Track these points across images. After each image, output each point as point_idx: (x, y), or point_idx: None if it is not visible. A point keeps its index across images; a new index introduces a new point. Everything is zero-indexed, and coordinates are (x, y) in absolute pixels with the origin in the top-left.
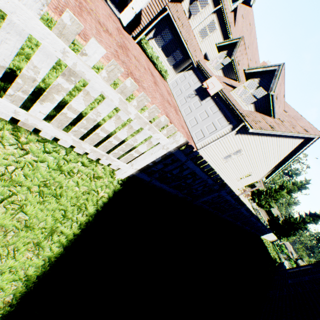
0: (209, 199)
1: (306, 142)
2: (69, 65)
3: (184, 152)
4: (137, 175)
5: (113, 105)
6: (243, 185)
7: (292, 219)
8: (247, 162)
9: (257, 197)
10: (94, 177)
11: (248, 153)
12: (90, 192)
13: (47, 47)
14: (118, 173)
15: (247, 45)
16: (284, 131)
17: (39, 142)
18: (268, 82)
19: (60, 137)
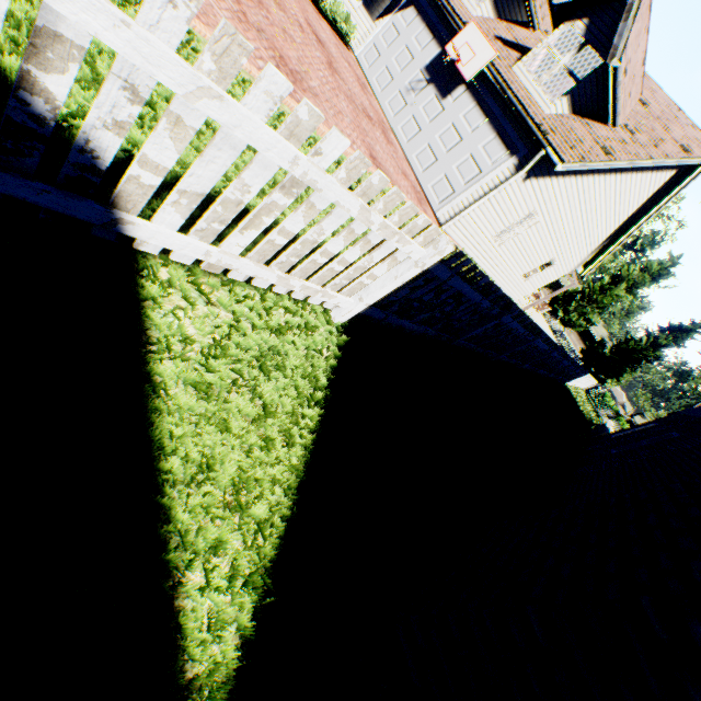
0: (479, 332)
1: (681, 176)
2: (297, 175)
3: (447, 265)
4: (365, 313)
5: (346, 215)
6: (536, 287)
7: (632, 343)
8: (547, 238)
9: (562, 308)
10: (308, 328)
11: (550, 218)
12: (312, 354)
13: (271, 160)
14: (335, 314)
15: None
16: (634, 159)
17: (222, 287)
18: (609, 28)
19: (260, 277)
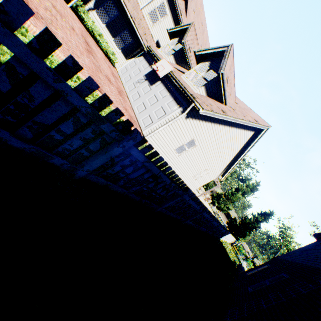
0: (117, 170)
1: (256, 135)
2: None
3: None
4: None
5: None
6: (201, 184)
7: (247, 219)
8: (202, 156)
9: (216, 201)
10: None
11: (202, 144)
12: None
13: None
14: None
15: (200, 44)
16: (236, 117)
17: None
18: (219, 64)
19: None
